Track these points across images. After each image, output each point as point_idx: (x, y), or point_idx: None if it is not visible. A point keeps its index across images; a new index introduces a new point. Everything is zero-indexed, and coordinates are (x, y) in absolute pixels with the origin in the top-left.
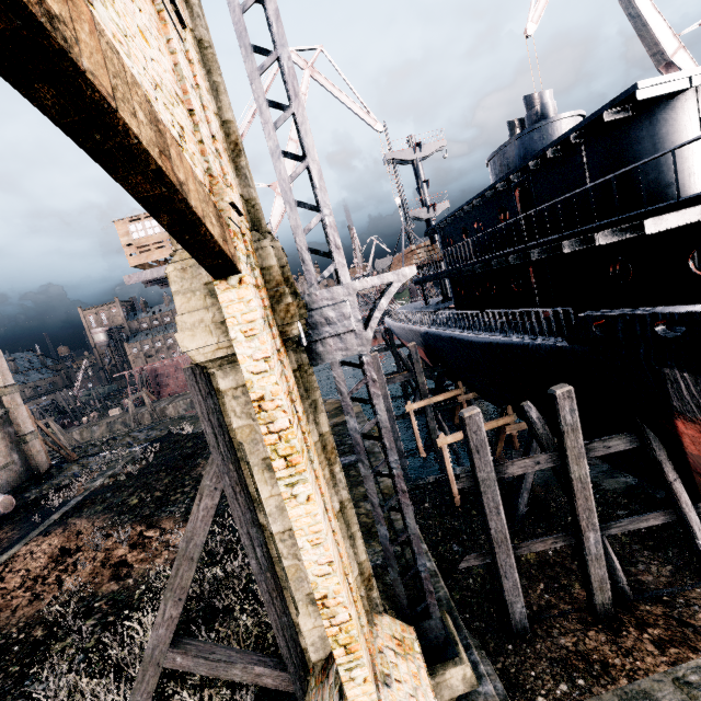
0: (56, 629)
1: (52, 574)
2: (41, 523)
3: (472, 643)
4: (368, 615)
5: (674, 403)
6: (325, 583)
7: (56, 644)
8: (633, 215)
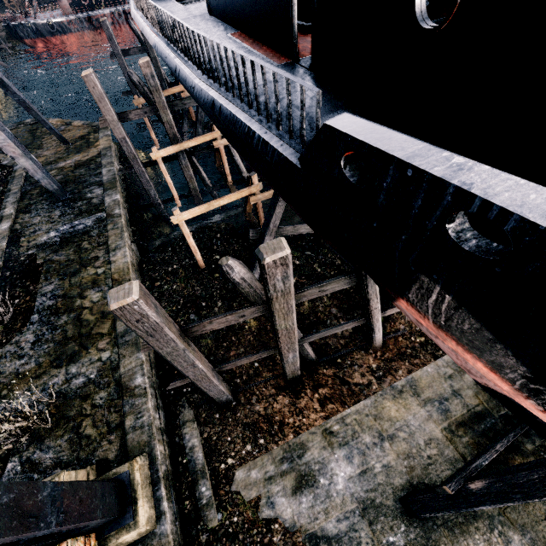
0: None
1: None
2: None
3: (187, 418)
4: None
5: (409, 295)
6: None
7: None
8: None
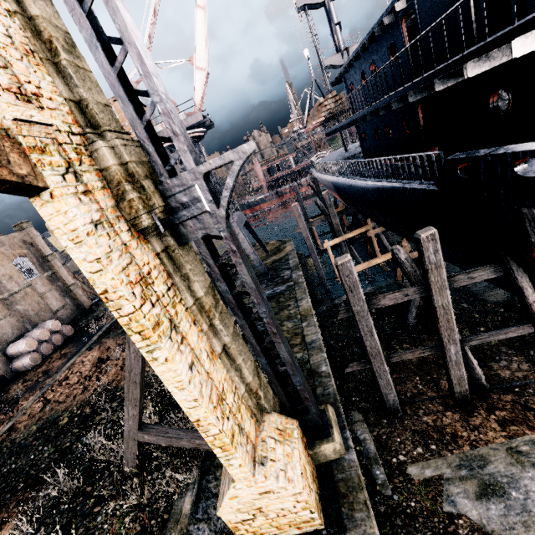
0: (96, 408)
1: (94, 375)
2: (87, 342)
3: (358, 418)
4: (256, 416)
5: (532, 240)
6: (196, 412)
7: (97, 417)
8: (501, 35)
